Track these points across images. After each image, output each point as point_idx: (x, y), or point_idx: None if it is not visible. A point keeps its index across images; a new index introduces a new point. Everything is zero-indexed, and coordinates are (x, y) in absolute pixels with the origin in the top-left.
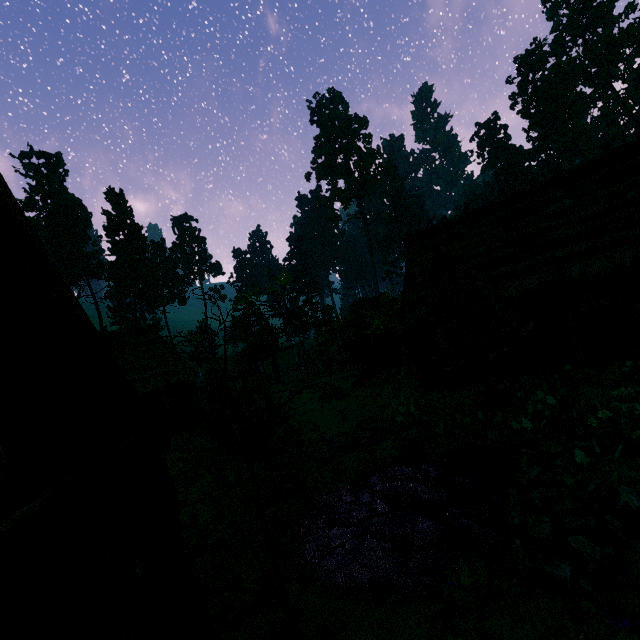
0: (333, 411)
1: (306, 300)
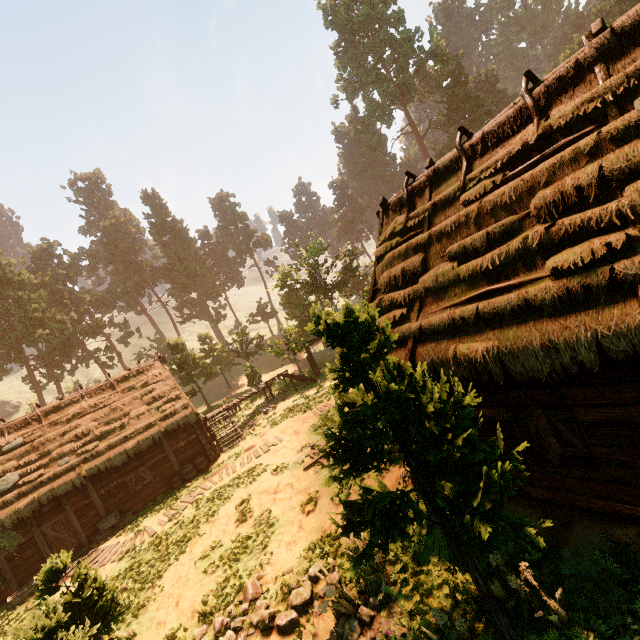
0: (301, 498)
1: (344, 267)
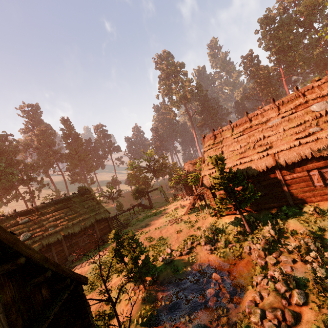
0: (174, 231)
1: (162, 162)
